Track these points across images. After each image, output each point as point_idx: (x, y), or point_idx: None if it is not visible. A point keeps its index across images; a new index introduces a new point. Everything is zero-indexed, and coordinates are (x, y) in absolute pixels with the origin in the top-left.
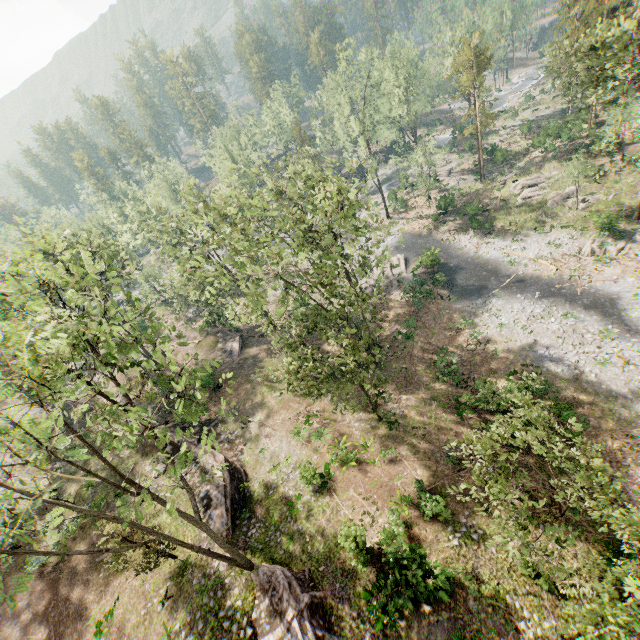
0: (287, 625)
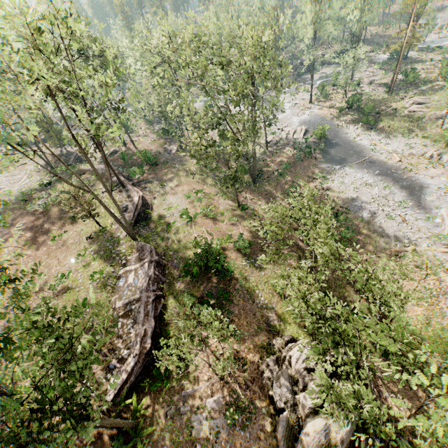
0: (142, 264)
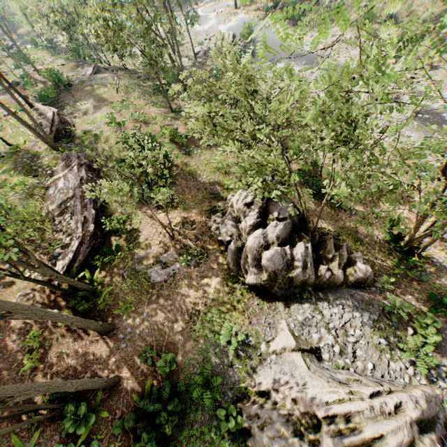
0: (70, 168)
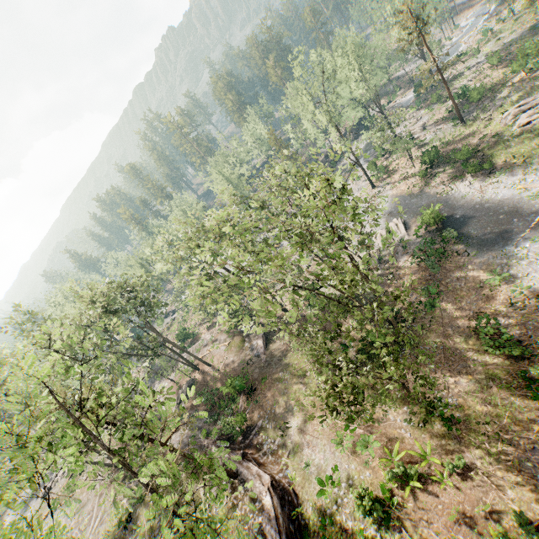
0: None
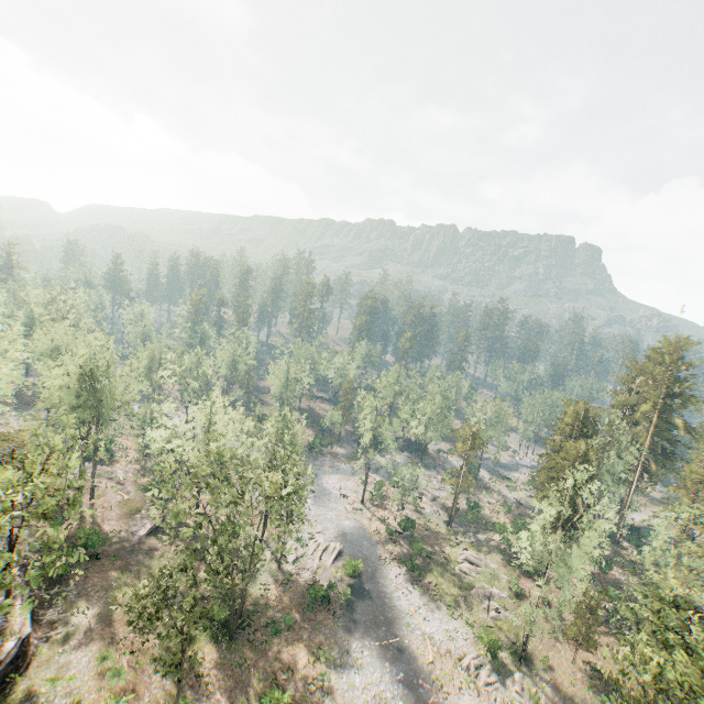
0: None
